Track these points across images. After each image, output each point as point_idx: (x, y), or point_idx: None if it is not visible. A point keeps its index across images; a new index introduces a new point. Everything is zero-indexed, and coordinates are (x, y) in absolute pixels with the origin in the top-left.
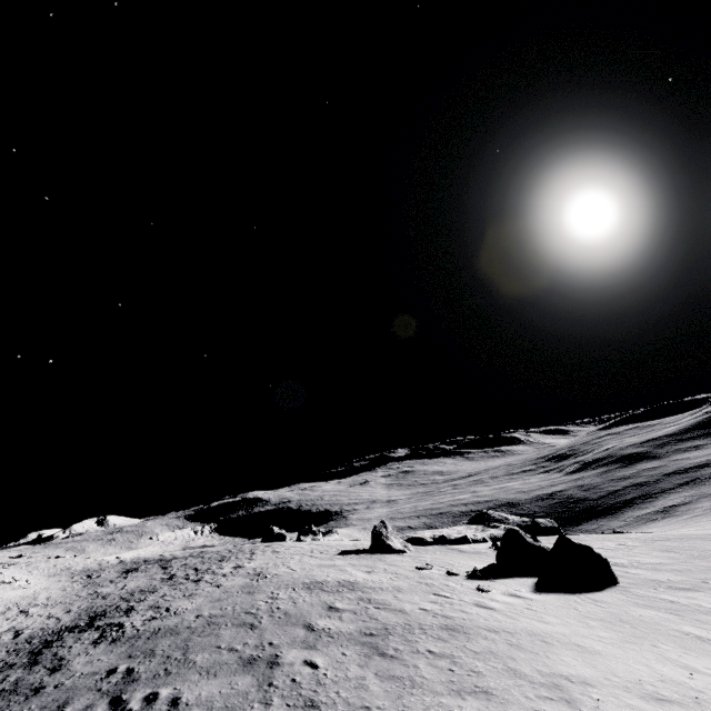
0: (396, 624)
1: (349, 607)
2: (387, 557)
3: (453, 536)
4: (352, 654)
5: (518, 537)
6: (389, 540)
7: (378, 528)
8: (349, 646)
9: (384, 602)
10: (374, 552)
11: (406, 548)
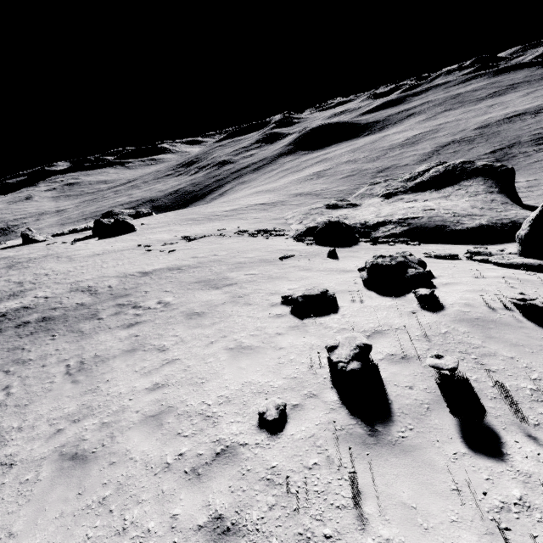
0: (25, 261)
1: (4, 263)
2: (33, 245)
3: (83, 227)
4: (4, 270)
5: (100, 222)
6: (35, 237)
7: (25, 232)
8: (3, 269)
9: (22, 257)
10: (26, 245)
11: (47, 239)
